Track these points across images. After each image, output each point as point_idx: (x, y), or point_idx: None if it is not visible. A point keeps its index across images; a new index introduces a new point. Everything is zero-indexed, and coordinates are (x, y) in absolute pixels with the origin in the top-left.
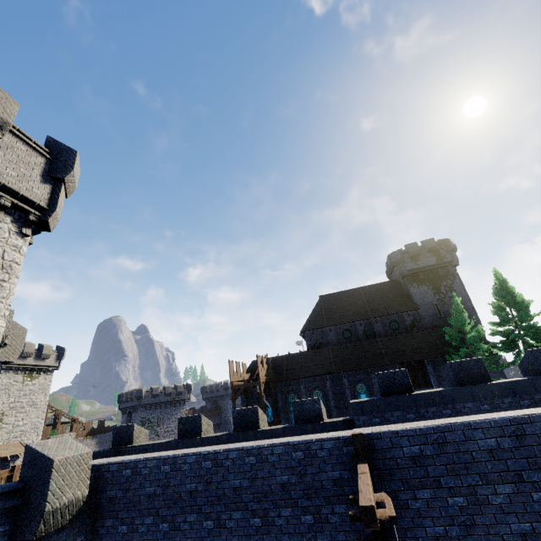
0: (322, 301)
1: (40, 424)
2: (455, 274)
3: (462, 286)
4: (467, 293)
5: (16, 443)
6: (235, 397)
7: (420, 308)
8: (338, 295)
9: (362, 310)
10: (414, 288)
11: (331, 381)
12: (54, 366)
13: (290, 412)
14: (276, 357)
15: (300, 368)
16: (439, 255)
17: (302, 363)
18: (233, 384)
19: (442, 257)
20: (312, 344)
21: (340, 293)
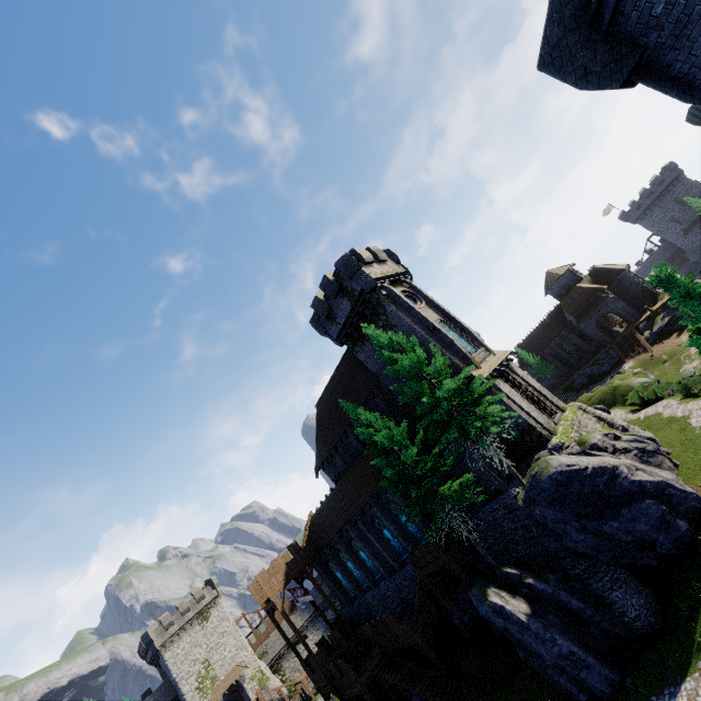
0: (318, 414)
1: (242, 641)
2: (381, 301)
3: (406, 305)
4: (416, 311)
5: (234, 668)
6: (272, 618)
7: (381, 377)
8: (325, 396)
9: (342, 413)
10: (360, 354)
11: (355, 528)
12: (215, 597)
13: (351, 570)
14: (315, 514)
15: (329, 525)
16: (347, 292)
17: (328, 516)
18: (264, 606)
19: (351, 292)
20: (333, 479)
21: (325, 392)
